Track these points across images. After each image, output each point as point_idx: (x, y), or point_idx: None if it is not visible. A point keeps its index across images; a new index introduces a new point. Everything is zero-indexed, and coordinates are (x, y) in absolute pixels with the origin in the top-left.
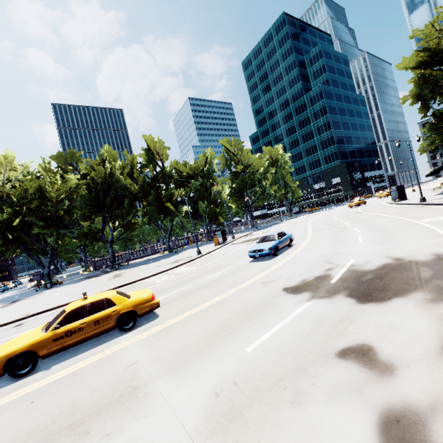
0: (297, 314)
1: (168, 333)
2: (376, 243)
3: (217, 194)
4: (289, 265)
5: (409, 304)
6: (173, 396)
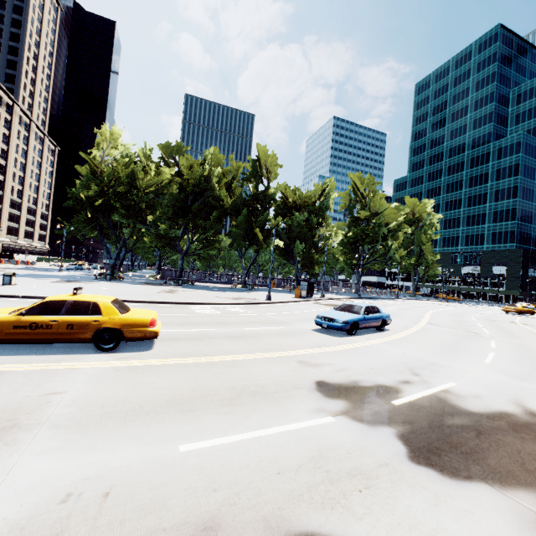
0: (299, 428)
1: (132, 374)
2: (511, 373)
3: (323, 237)
4: (356, 353)
5: (501, 509)
6: (26, 465)
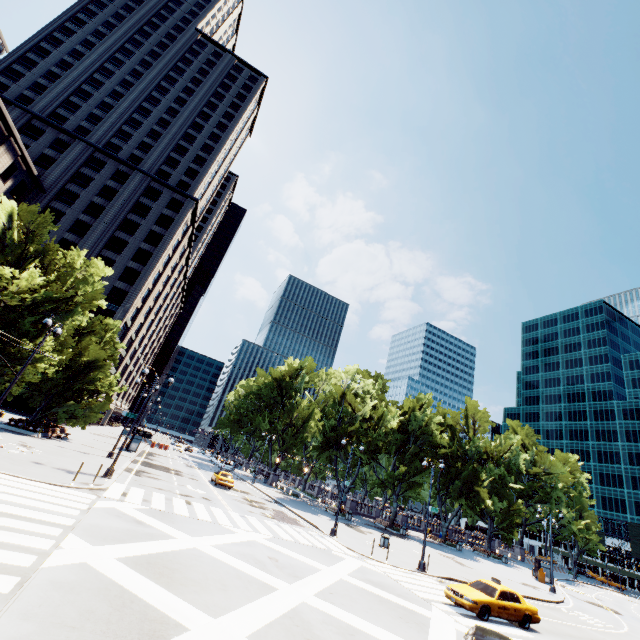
0: None
1: None
2: None
3: (507, 493)
4: None
5: None
6: None
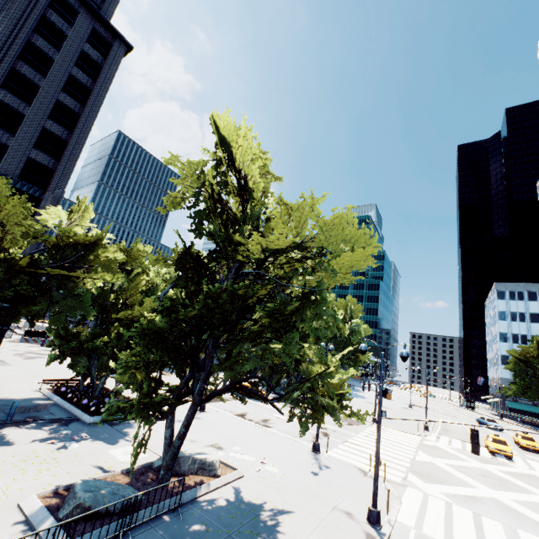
0: None
1: None
2: None
3: None
4: None
5: None
6: None
